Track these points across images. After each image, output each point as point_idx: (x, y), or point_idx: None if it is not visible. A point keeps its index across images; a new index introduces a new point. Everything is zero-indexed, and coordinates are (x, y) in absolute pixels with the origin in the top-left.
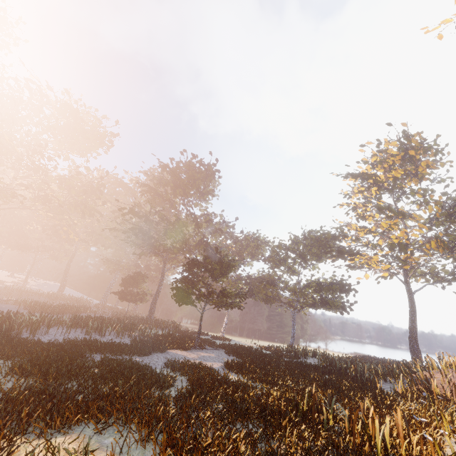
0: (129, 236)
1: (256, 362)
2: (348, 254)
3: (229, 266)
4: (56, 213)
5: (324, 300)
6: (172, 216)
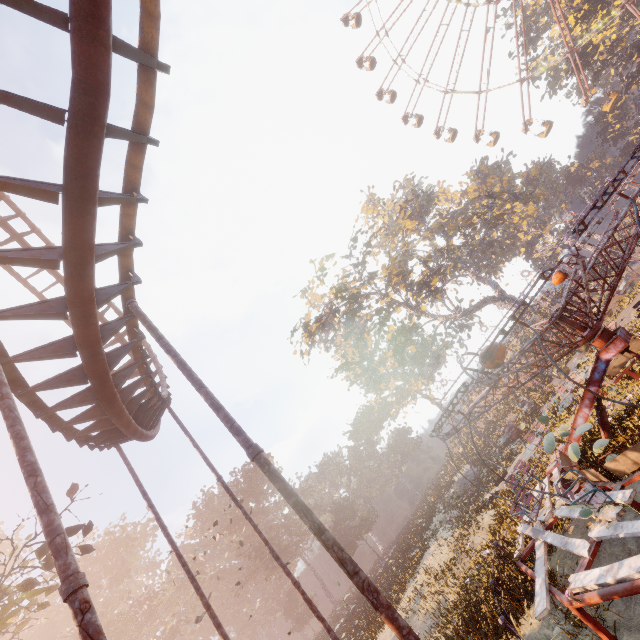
0: (272, 566)
1: (407, 527)
2: (385, 416)
3: (351, 504)
4: (180, 639)
5: (403, 454)
6: (270, 519)
